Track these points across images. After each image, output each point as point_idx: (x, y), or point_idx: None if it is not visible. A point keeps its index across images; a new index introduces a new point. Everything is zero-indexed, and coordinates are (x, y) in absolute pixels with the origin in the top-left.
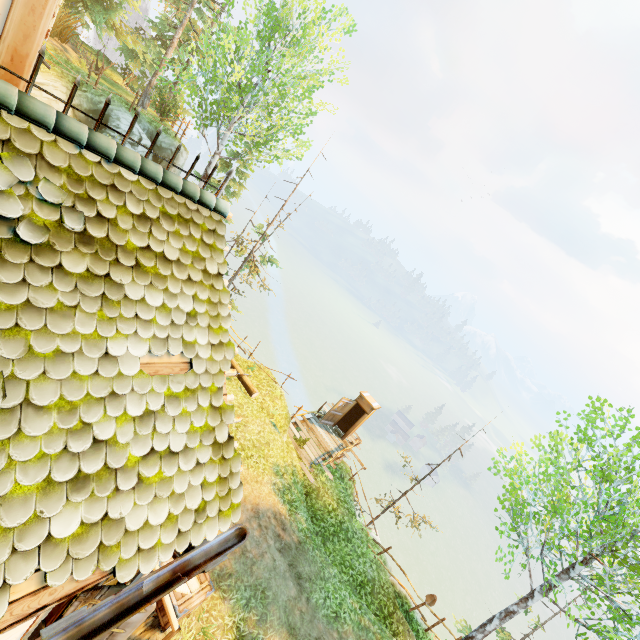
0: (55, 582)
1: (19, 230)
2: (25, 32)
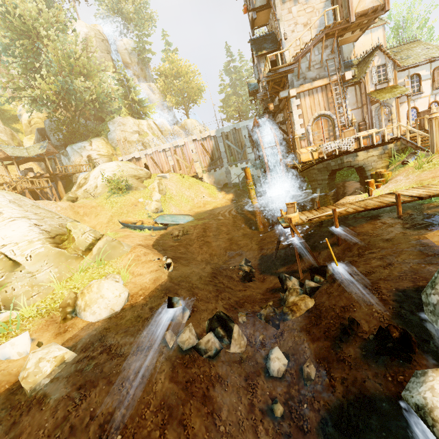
0: (426, 58)
1: (398, 52)
2: (385, 46)
